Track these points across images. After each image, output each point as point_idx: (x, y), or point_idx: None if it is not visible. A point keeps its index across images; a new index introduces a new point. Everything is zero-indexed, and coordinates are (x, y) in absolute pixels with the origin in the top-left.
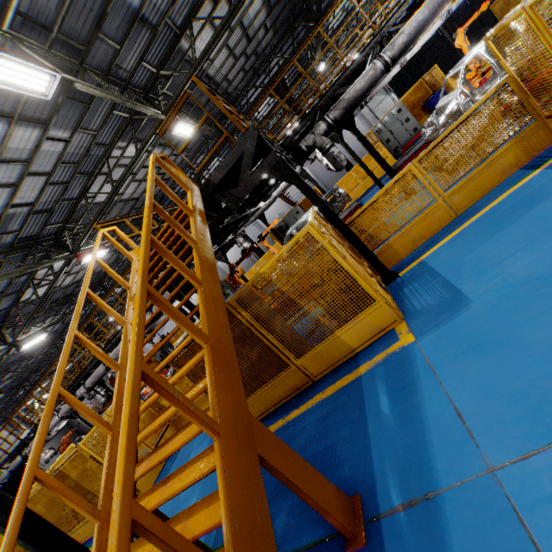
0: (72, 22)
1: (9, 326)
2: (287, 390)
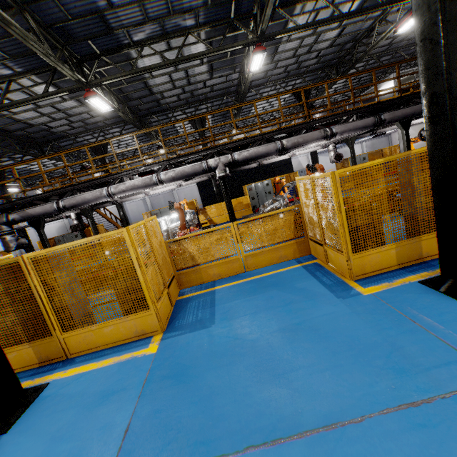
0: None
1: None
2: None
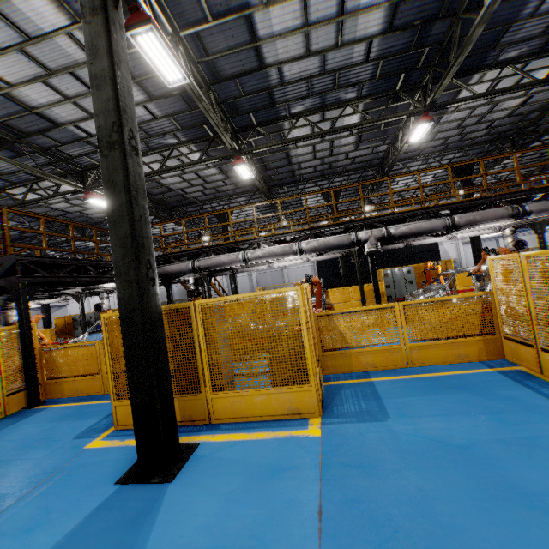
0: (19, 123)
1: None
2: None
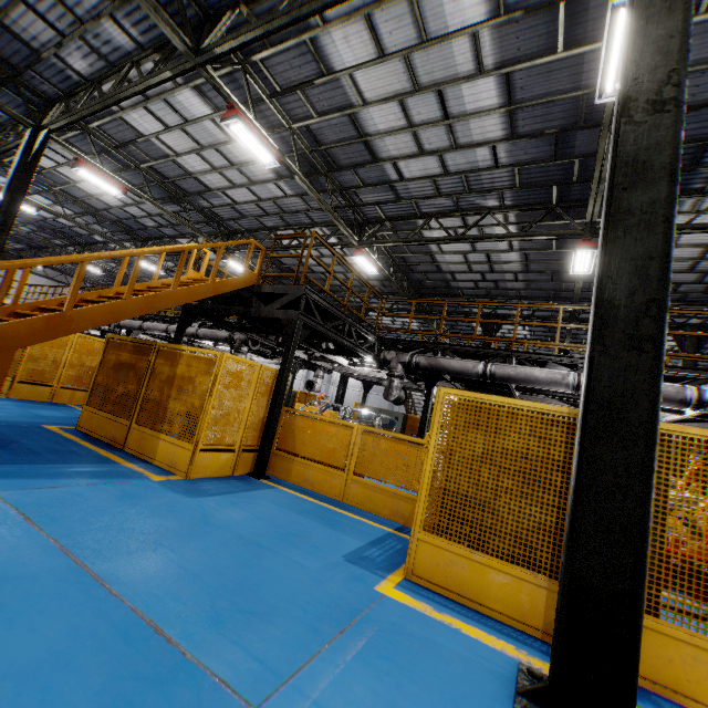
0: (339, 152)
1: (157, 244)
2: (113, 435)
